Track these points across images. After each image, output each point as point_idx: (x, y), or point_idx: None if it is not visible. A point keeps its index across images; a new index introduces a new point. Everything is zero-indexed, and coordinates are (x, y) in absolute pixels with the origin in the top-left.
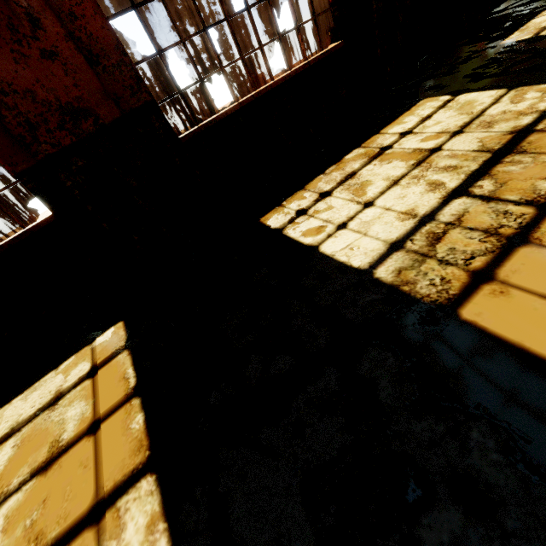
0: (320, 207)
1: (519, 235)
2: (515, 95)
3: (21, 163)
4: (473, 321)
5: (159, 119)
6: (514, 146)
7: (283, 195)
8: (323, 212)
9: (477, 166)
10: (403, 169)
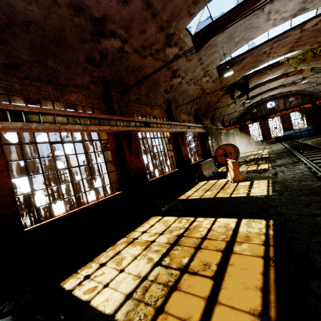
0: (98, 273)
1: (174, 285)
2: (180, 220)
3: None
4: None
5: (16, 220)
6: (177, 242)
7: (80, 265)
8: (99, 276)
9: (165, 250)
10: (140, 250)
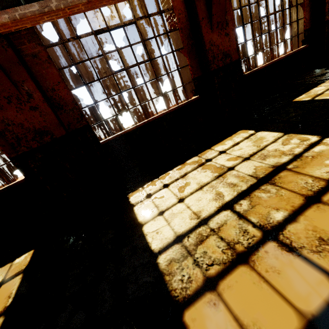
0: (158, 195)
1: (244, 254)
2: (286, 139)
3: (14, 153)
4: (188, 325)
5: (91, 133)
6: (271, 177)
7: (147, 180)
8: (158, 199)
9: (245, 188)
10: (209, 178)
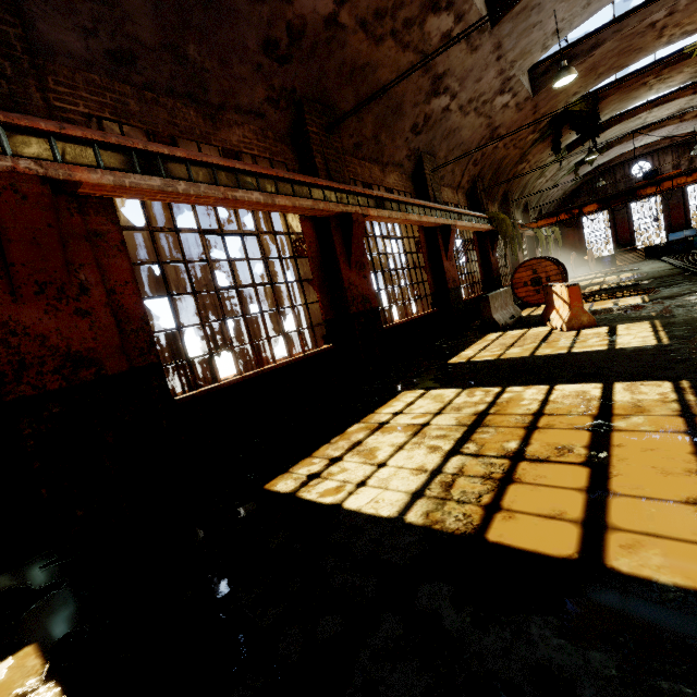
0: (333, 470)
1: (506, 477)
2: (469, 393)
3: None
4: (499, 541)
5: (159, 380)
6: (480, 422)
7: (288, 462)
8: (338, 474)
9: (460, 435)
10: (404, 437)
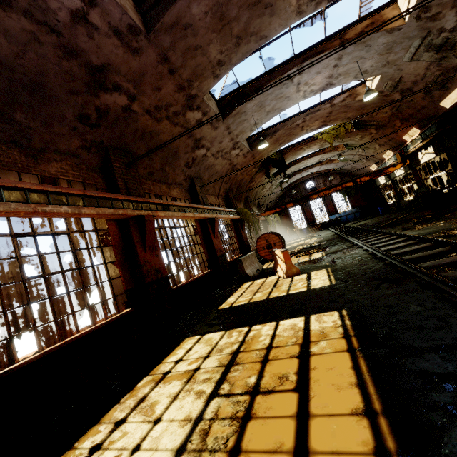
0: (115, 436)
1: (246, 414)
2: (229, 334)
3: None
4: None
5: None
6: (234, 361)
7: (76, 435)
8: (118, 440)
9: (219, 376)
10: (180, 386)
